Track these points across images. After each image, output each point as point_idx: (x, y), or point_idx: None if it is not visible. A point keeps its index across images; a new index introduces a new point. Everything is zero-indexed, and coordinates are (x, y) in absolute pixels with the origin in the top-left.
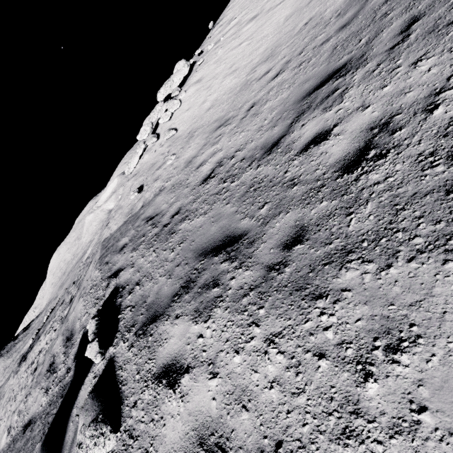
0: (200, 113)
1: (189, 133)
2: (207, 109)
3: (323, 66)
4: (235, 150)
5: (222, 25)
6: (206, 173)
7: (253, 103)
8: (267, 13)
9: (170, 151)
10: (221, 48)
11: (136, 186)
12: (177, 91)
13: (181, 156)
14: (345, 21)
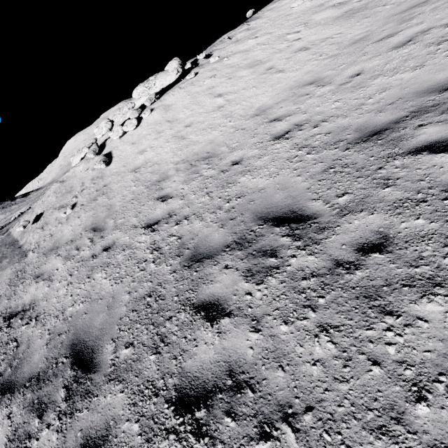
0: (130, 165)
1: (103, 187)
2: (135, 167)
3: (123, 310)
4: (40, 311)
5: (249, 30)
6: (21, 303)
7: (113, 242)
8: (265, 72)
9: (83, 191)
10: (210, 78)
11: (45, 204)
12: (148, 102)
13: (67, 222)
14: (204, 244)
